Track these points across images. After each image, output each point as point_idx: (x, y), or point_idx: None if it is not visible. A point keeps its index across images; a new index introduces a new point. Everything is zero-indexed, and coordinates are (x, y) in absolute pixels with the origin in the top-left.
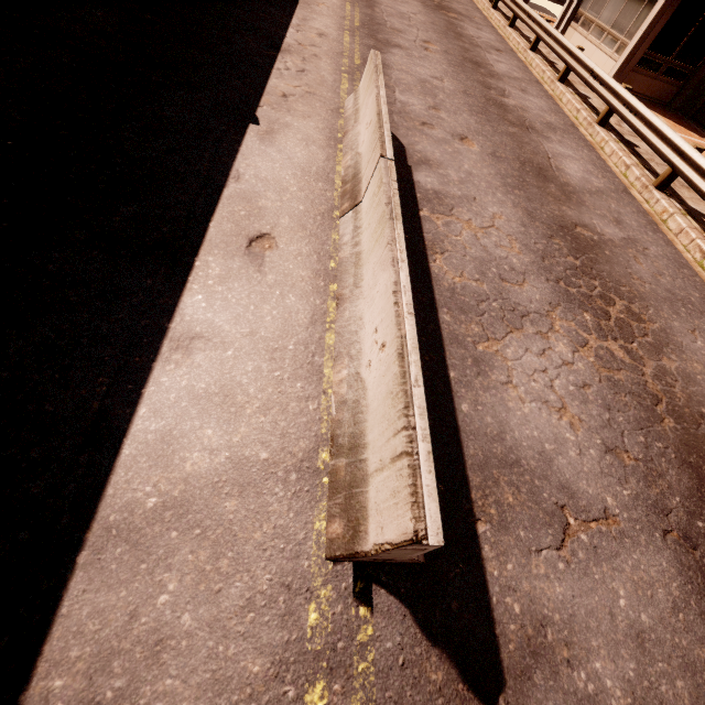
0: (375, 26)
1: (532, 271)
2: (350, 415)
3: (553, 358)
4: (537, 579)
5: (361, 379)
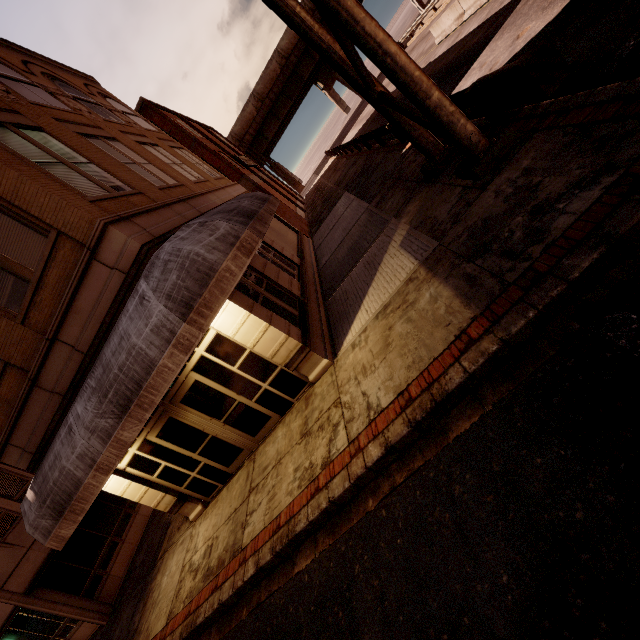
0: None
1: None
2: None
3: None
4: None
5: None
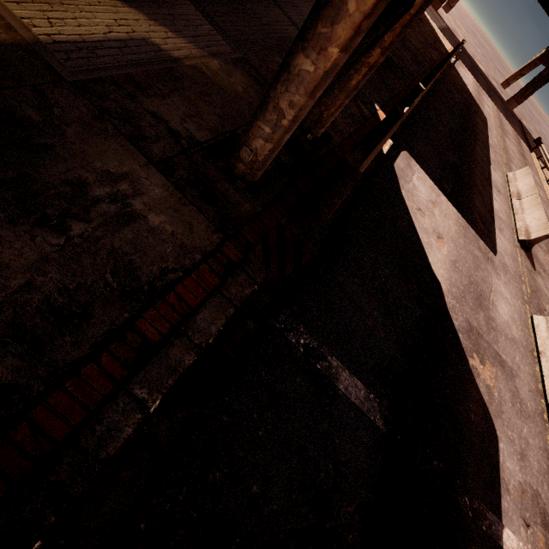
0: (507, 151)
1: (544, 244)
2: (523, 227)
3: (546, 258)
4: (540, 270)
5: (526, 224)
